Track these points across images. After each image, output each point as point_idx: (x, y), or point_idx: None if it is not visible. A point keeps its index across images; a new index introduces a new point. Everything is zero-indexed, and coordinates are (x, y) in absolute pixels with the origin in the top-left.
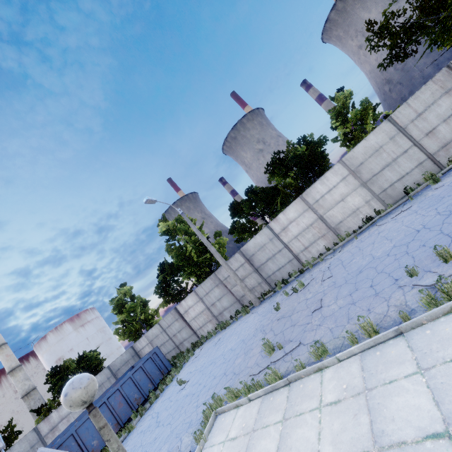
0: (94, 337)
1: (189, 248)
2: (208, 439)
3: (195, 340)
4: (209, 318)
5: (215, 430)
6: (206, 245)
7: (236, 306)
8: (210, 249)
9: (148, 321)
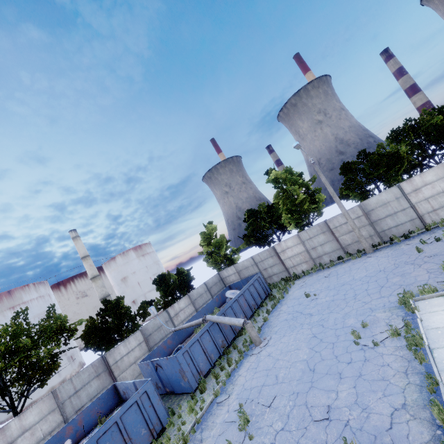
0: (151, 267)
1: (302, 196)
2: (420, 310)
3: (286, 276)
4: (306, 260)
5: (423, 307)
6: (332, 194)
7: (339, 252)
8: (335, 198)
9: (230, 257)
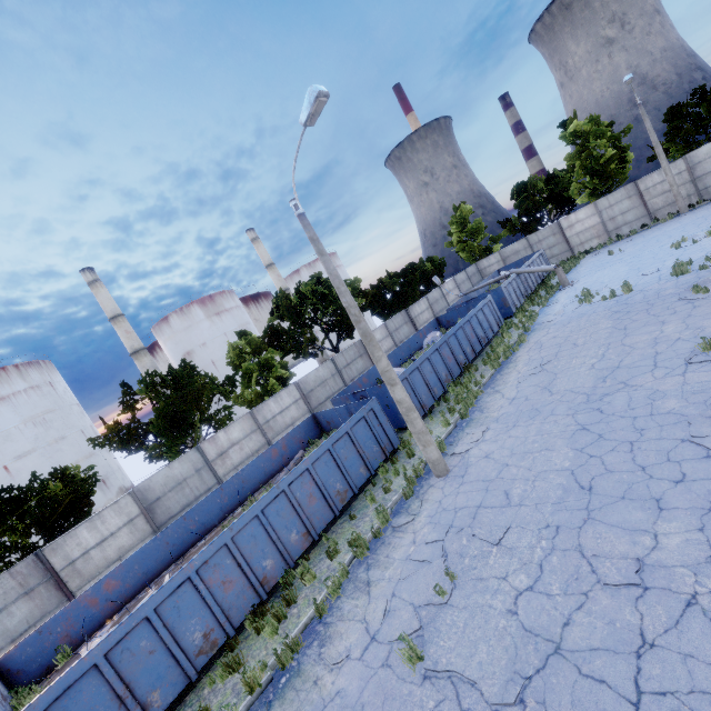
0: None
1: (610, 153)
2: None
3: (568, 257)
4: (598, 234)
5: None
6: (655, 144)
7: (643, 220)
8: (657, 149)
9: (488, 246)
